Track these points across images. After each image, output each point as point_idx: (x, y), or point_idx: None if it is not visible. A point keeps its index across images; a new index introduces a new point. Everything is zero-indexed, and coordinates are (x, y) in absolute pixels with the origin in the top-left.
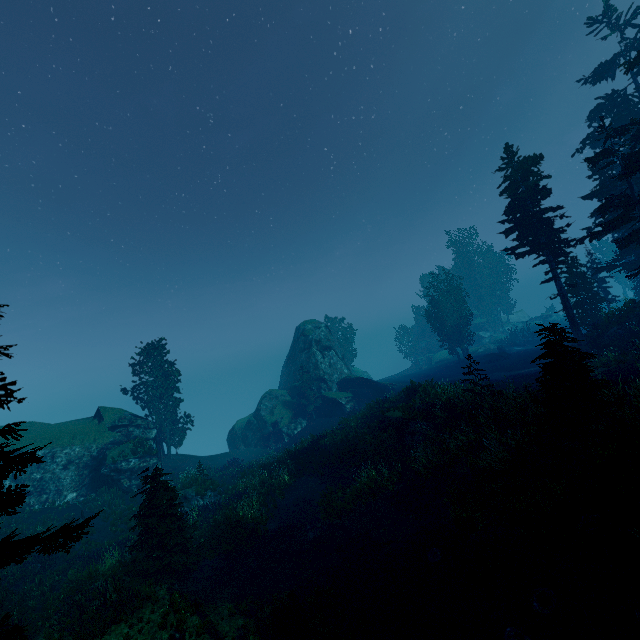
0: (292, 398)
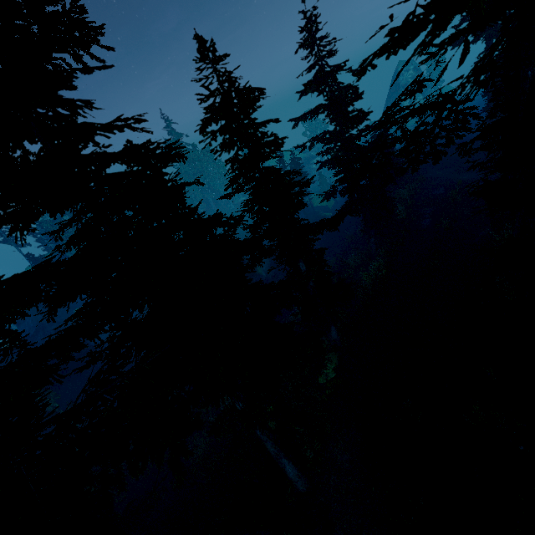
0: None
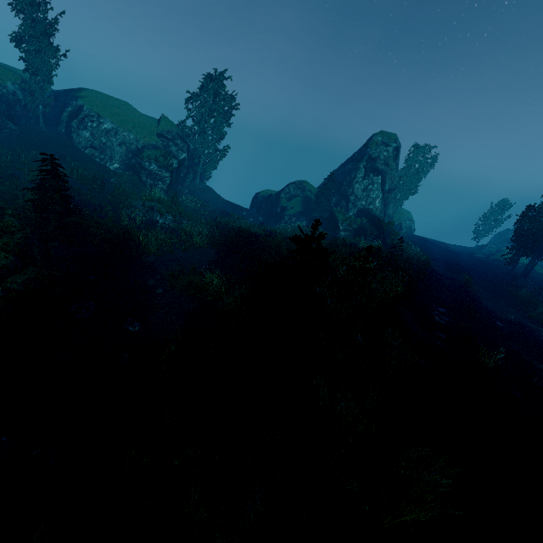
0: (316, 198)
